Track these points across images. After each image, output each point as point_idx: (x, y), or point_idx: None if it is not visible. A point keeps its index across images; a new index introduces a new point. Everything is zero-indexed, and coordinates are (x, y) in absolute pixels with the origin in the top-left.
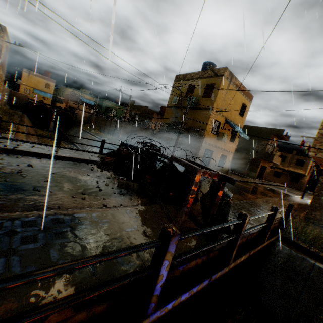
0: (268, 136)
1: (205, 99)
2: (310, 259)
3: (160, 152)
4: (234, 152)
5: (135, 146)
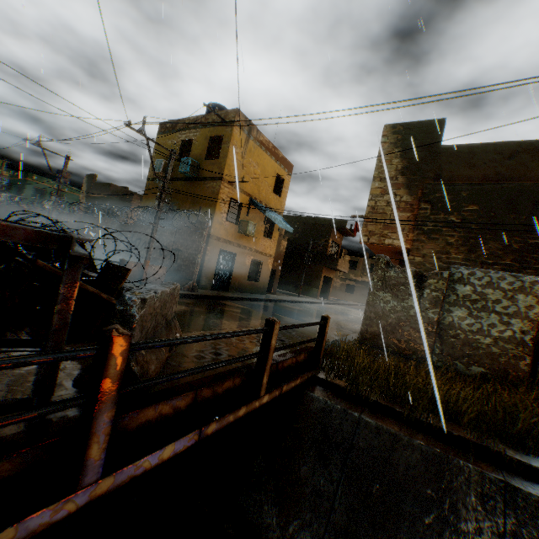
0: (328, 230)
1: (210, 162)
2: (357, 408)
3: (85, 248)
4: (286, 260)
5: None
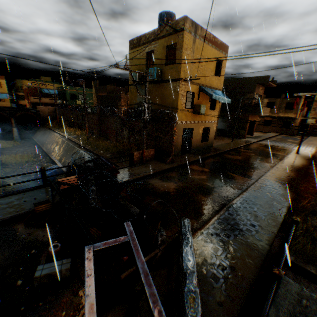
0: (253, 86)
1: (169, 67)
2: None
3: (116, 169)
4: (220, 113)
5: (85, 165)
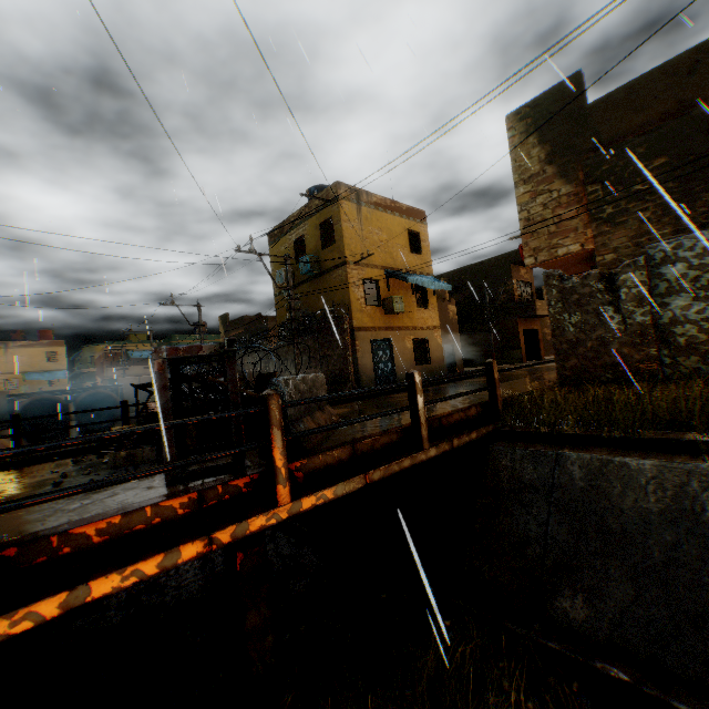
0: (506, 270)
1: (328, 250)
2: (553, 448)
3: None
4: (463, 328)
5: None
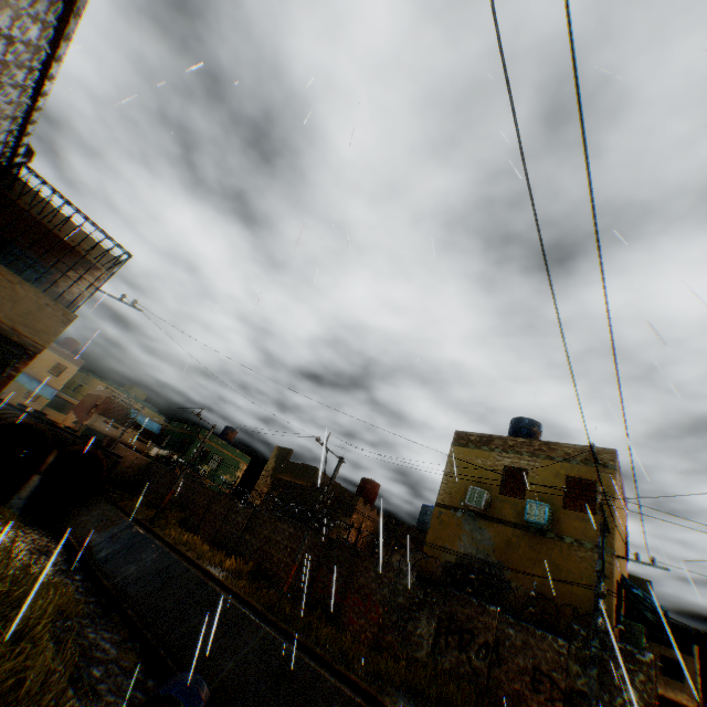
0: None
1: (575, 514)
2: None
3: None
4: None
5: None
